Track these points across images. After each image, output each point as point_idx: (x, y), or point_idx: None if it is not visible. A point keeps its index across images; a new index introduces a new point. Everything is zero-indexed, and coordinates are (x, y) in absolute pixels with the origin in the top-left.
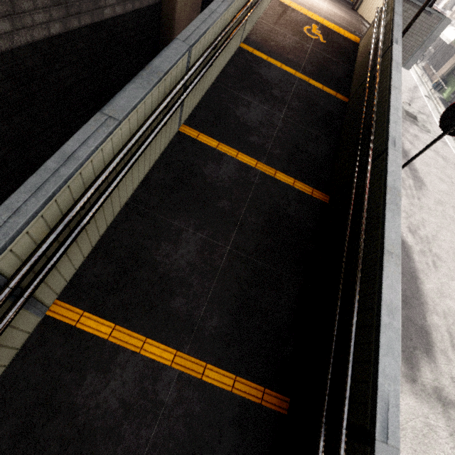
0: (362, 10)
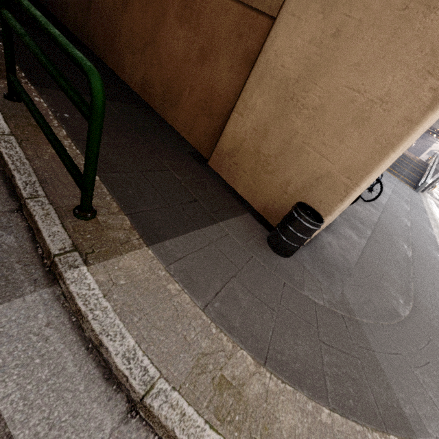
0: (428, 163)
